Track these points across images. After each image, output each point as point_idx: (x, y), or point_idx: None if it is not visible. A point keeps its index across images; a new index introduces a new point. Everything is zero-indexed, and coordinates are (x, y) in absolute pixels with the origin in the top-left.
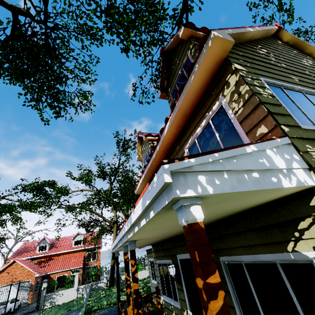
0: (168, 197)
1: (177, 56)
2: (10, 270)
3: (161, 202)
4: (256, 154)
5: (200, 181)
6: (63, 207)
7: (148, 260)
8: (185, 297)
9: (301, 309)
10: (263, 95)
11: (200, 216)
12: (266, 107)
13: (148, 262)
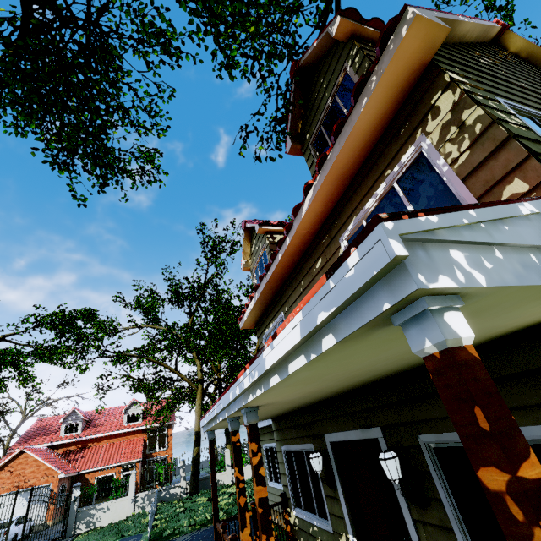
0: (391, 293)
1: (325, 74)
2: (15, 468)
3: (365, 310)
4: (538, 219)
5: (456, 260)
6: (108, 356)
7: (262, 446)
8: (343, 510)
9: None
10: (511, 124)
11: (466, 333)
12: (524, 143)
13: (262, 449)
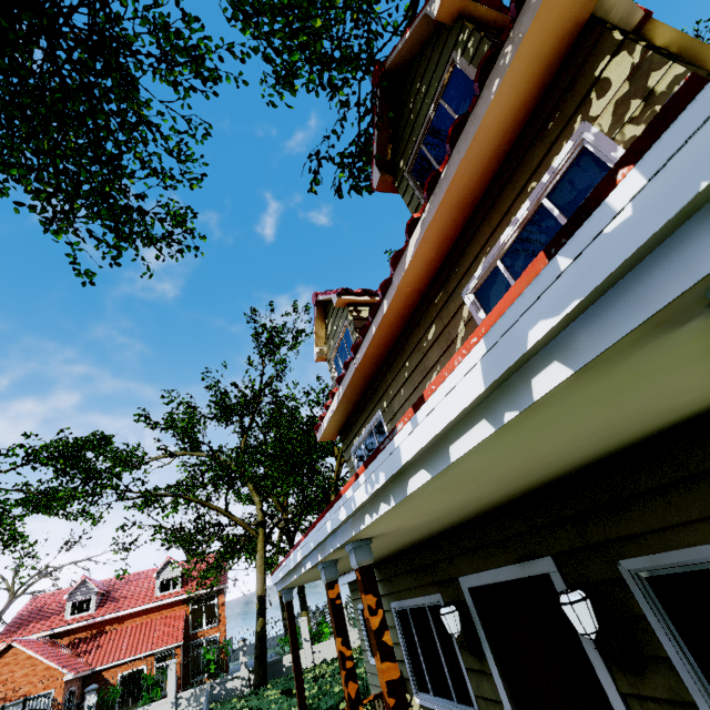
0: None
1: (422, 75)
2: None
3: (654, 286)
4: None
5: None
6: (131, 498)
7: (357, 607)
8: (499, 690)
9: None
10: None
11: None
12: None
13: (357, 612)
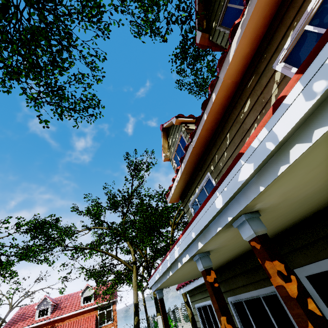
0: None
1: None
2: None
3: None
4: None
5: None
6: (68, 250)
7: (194, 306)
8: None
9: None
10: None
11: None
12: None
13: (195, 309)
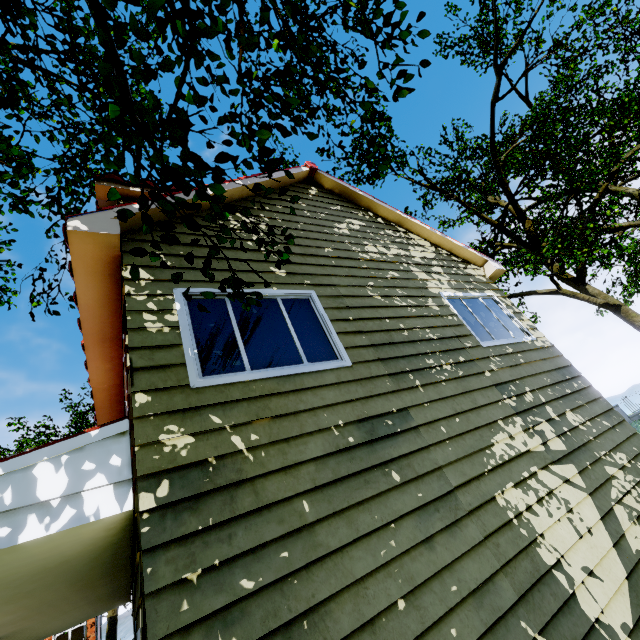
0: None
1: None
2: None
3: None
4: None
5: None
6: None
7: None
8: None
9: None
10: (150, 329)
11: None
12: (131, 357)
13: None
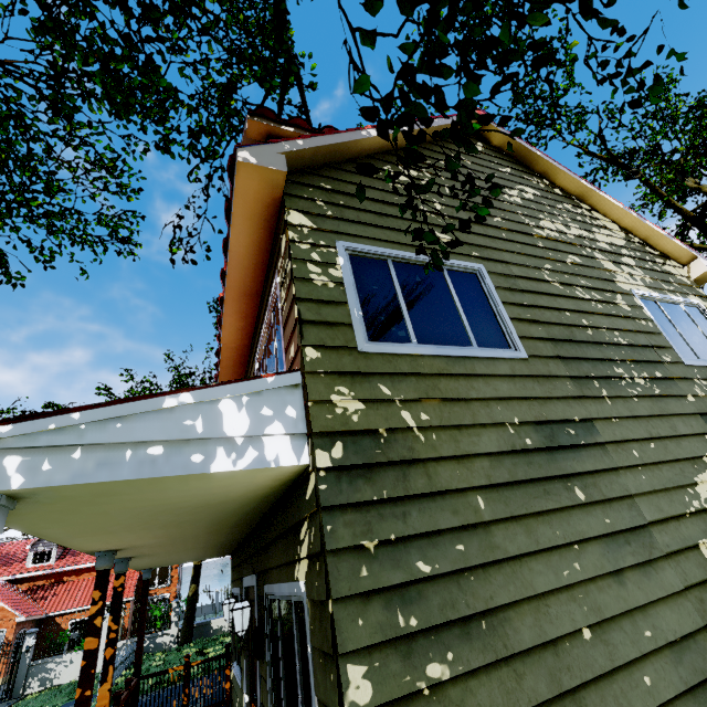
0: None
1: None
2: None
3: None
4: (188, 410)
5: (5, 466)
6: None
7: None
8: (244, 664)
9: (300, 684)
10: (315, 281)
11: None
12: (299, 308)
13: None
